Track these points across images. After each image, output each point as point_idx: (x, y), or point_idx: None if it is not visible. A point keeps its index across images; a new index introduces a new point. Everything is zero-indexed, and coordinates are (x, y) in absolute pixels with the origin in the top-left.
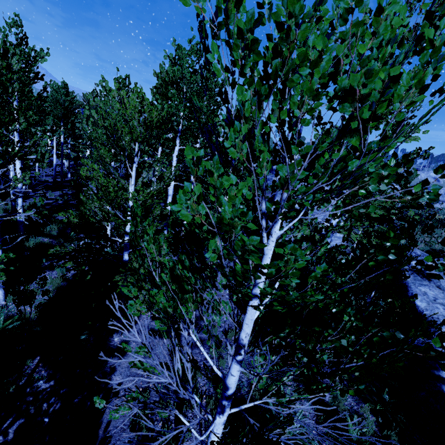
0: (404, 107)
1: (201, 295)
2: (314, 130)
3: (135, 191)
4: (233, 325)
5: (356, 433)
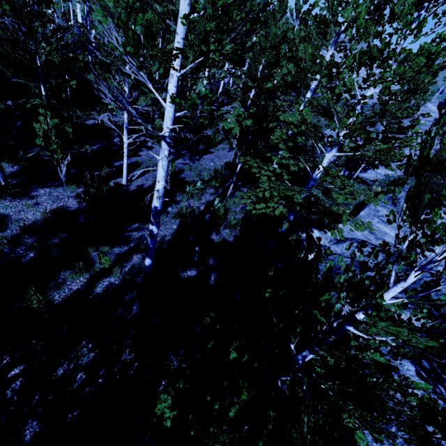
0: (349, 4)
1: (208, 153)
2: (301, 27)
3: (189, 73)
4: (212, 169)
5: (217, 204)
